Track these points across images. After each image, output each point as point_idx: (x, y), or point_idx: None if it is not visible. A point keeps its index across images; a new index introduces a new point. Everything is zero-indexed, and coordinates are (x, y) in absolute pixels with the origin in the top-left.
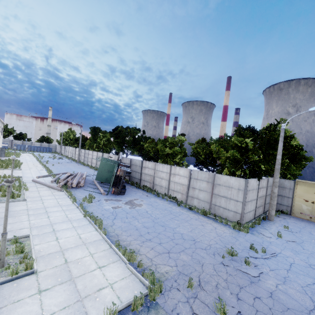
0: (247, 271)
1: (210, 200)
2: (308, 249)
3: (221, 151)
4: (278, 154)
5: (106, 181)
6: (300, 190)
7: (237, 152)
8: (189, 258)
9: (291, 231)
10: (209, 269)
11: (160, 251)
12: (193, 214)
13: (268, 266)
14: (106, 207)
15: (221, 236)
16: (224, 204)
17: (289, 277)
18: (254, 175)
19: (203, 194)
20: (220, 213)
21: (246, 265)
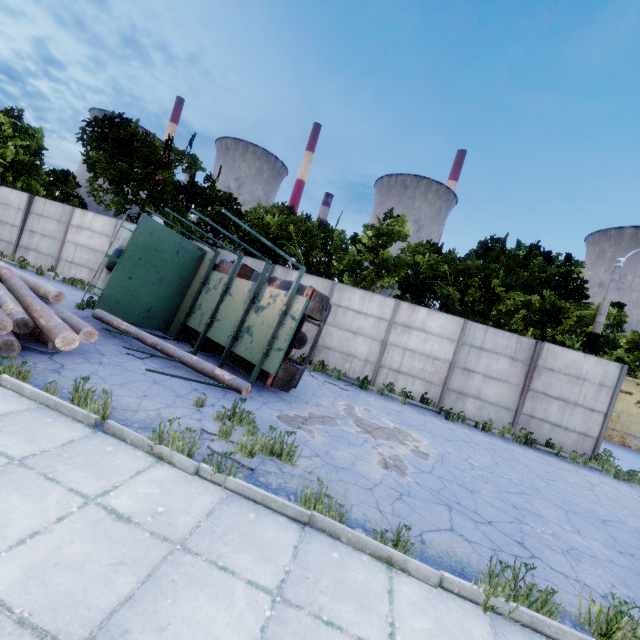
0: None
1: (519, 404)
2: None
3: (495, 285)
4: (602, 314)
5: (145, 319)
6: None
7: (556, 297)
8: None
9: (617, 458)
10: None
11: None
12: (512, 445)
13: None
14: (374, 473)
15: None
16: (558, 416)
17: None
18: None
19: (495, 388)
20: (542, 436)
21: None
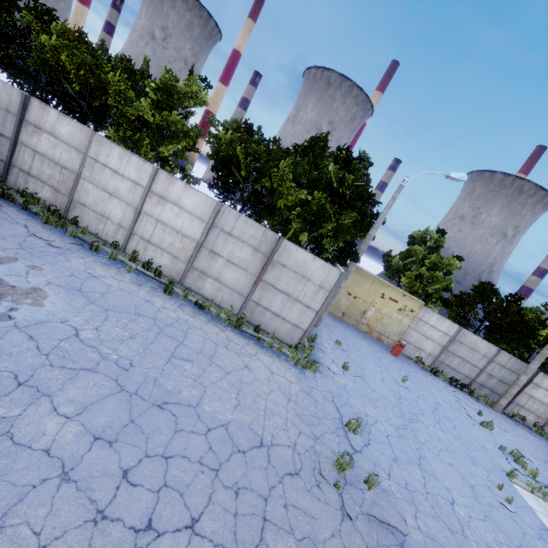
0: (386, 517)
1: (250, 292)
2: (375, 388)
3: (287, 179)
4: (375, 228)
5: None
6: (350, 278)
7: (327, 201)
8: (293, 547)
9: (343, 348)
10: None
11: None
12: (211, 325)
13: (382, 466)
14: None
15: (294, 401)
16: (279, 307)
17: (408, 482)
18: (335, 256)
19: (234, 274)
20: (262, 322)
21: (370, 489)
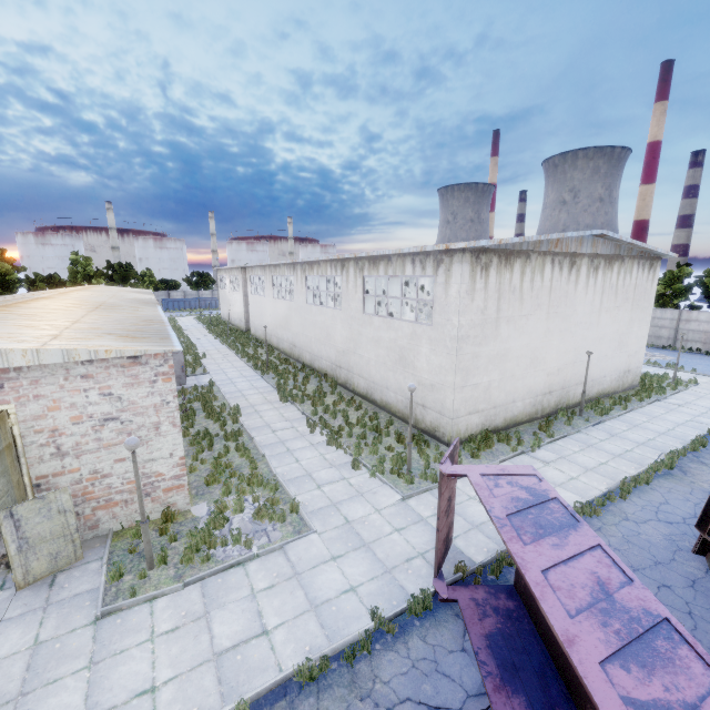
0: None
1: None
2: None
3: None
4: None
5: None
6: None
7: None
8: None
9: None
10: None
11: None
12: None
13: None
14: None
15: None
16: None
17: None
18: None
19: None
20: None
21: None
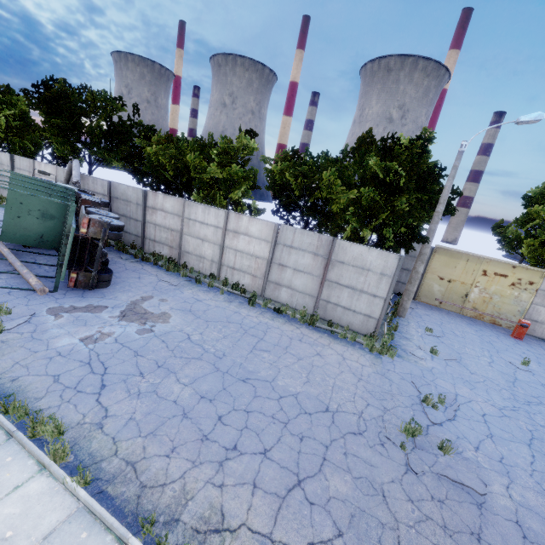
0: (461, 478)
1: (319, 292)
2: (476, 371)
3: (336, 185)
4: (441, 203)
5: (41, 243)
6: (437, 262)
7: (376, 193)
8: (349, 481)
9: (436, 335)
10: (402, 504)
11: (277, 486)
12: (288, 325)
13: (467, 439)
14: (62, 343)
15: (365, 380)
16: (348, 301)
17: (504, 457)
18: (399, 243)
19: (302, 279)
20: (336, 318)
21: (444, 454)
